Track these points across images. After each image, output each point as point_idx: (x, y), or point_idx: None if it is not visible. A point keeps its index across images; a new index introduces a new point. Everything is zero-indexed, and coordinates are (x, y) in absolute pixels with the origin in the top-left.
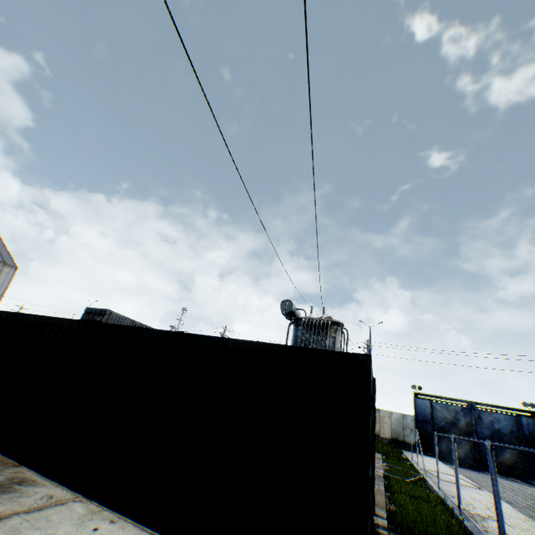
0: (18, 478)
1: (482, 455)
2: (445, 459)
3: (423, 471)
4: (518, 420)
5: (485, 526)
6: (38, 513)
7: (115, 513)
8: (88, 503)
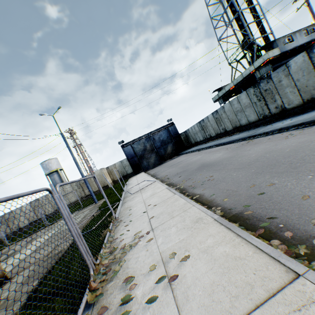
0: None
1: (161, 155)
2: (148, 168)
3: (124, 195)
4: (168, 130)
5: (105, 307)
6: None
7: None
8: None
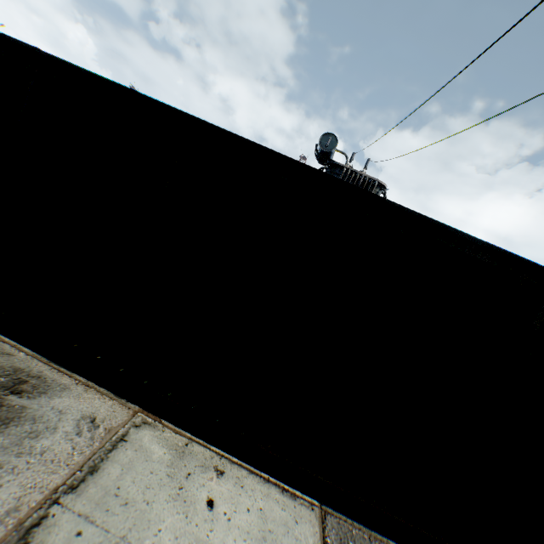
0: (5, 375)
1: None
2: None
3: None
4: None
5: None
6: (94, 487)
7: (210, 449)
8: (159, 430)
